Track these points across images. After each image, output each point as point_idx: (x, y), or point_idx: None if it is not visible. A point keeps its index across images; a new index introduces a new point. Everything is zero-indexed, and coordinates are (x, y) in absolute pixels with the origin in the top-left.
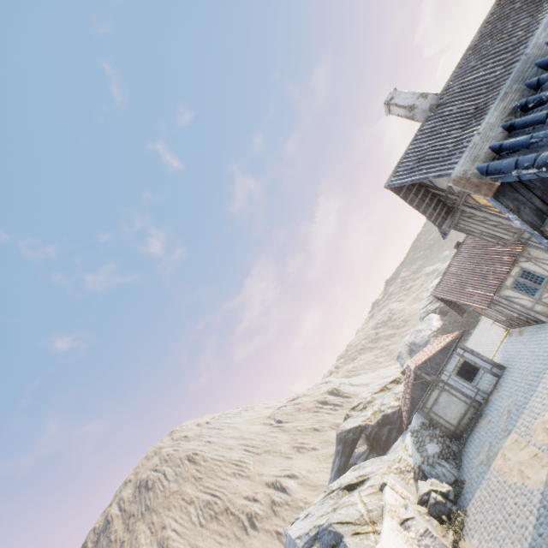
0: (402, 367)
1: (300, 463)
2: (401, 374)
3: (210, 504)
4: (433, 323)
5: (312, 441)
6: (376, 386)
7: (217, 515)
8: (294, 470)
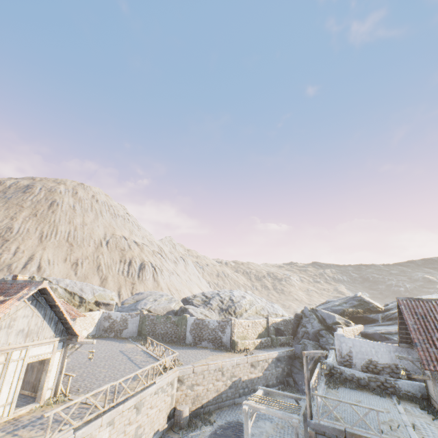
0: (123, 301)
1: (59, 269)
2: (93, 301)
3: (10, 229)
4: (161, 307)
5: (86, 269)
6: (78, 287)
7: (2, 237)
8: (46, 267)
